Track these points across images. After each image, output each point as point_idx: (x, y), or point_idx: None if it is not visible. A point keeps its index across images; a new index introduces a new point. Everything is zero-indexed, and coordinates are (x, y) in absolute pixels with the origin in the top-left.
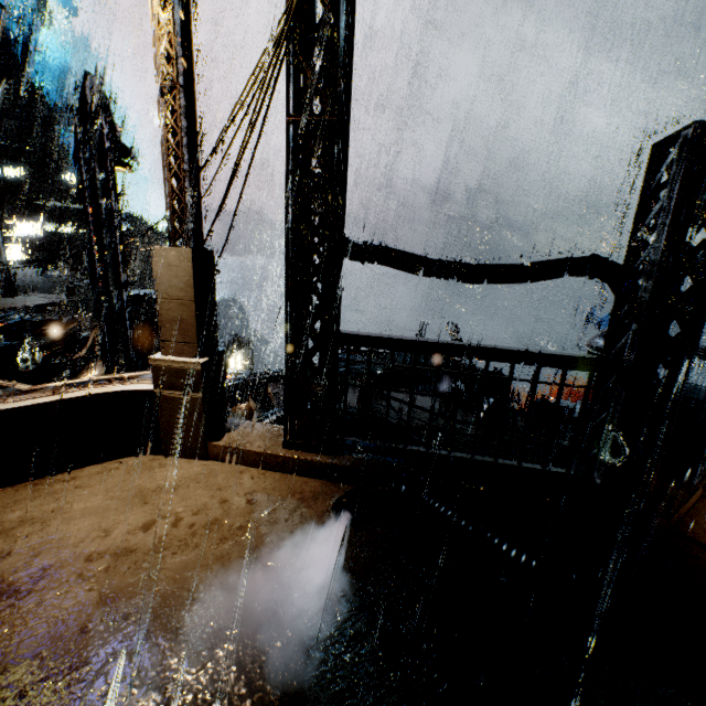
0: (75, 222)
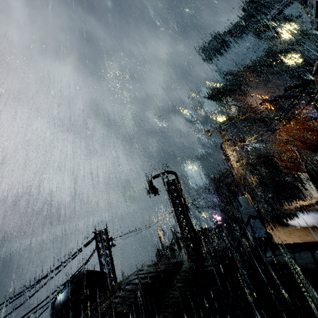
0: None
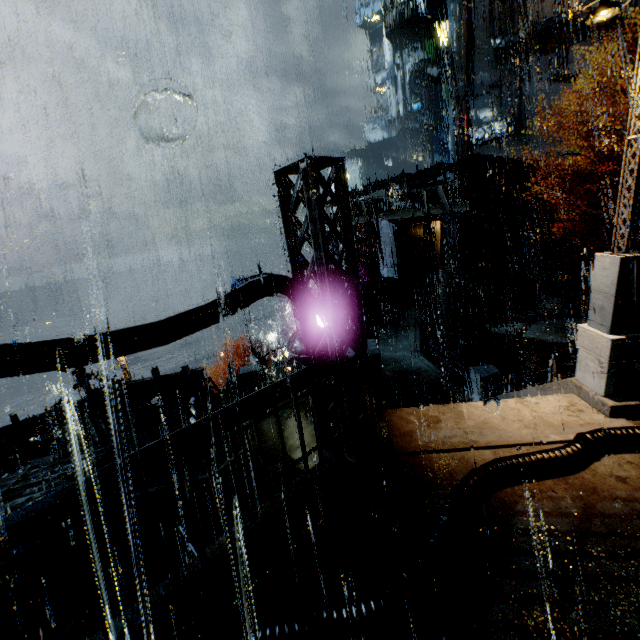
0: None
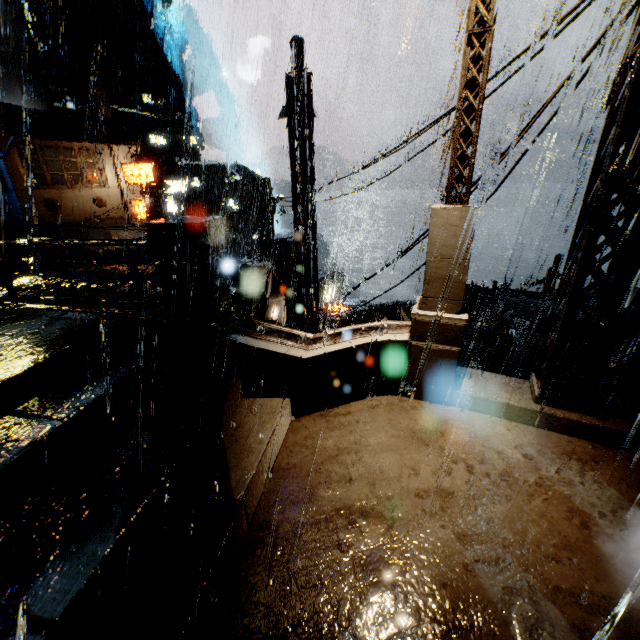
0: (203, 176)
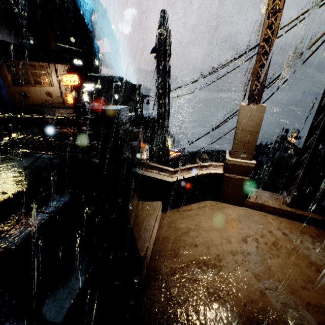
0: (101, 82)
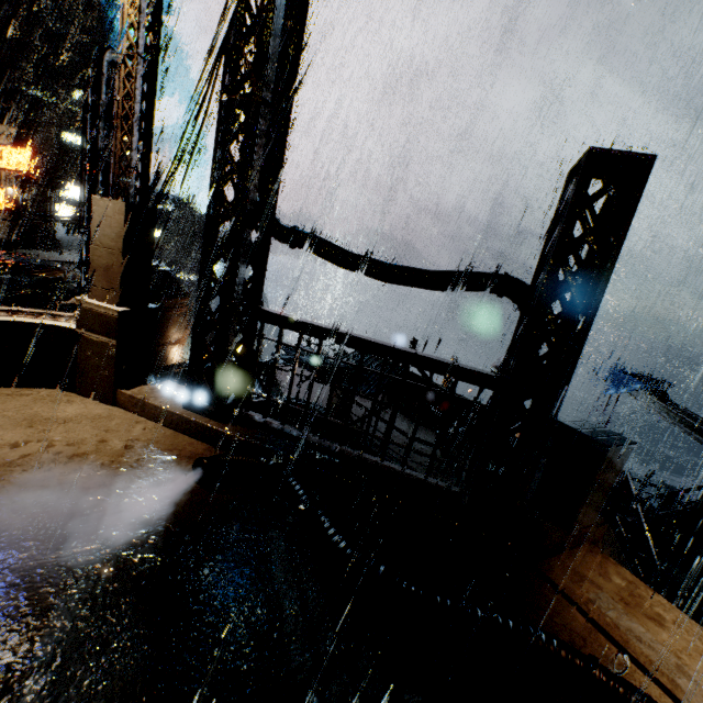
0: None
